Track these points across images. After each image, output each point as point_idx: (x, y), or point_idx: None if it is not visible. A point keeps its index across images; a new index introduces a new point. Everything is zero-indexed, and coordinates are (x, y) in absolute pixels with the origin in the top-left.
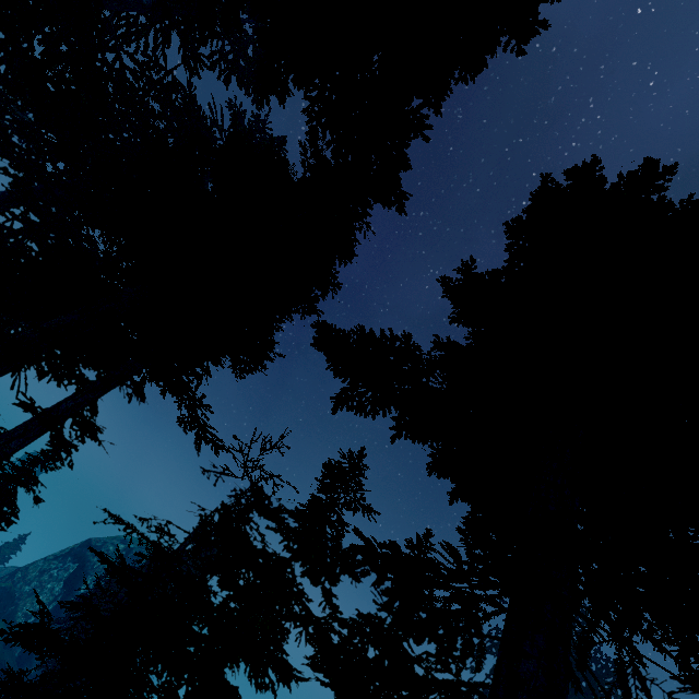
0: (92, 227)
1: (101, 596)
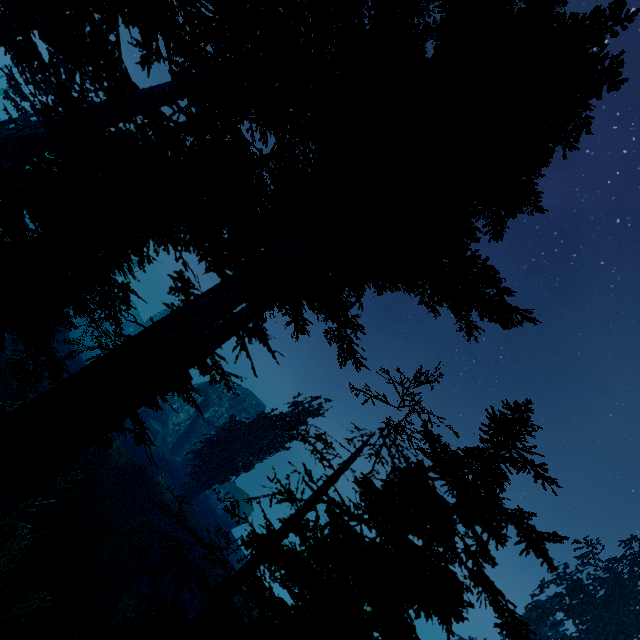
0: (251, 122)
1: (226, 431)
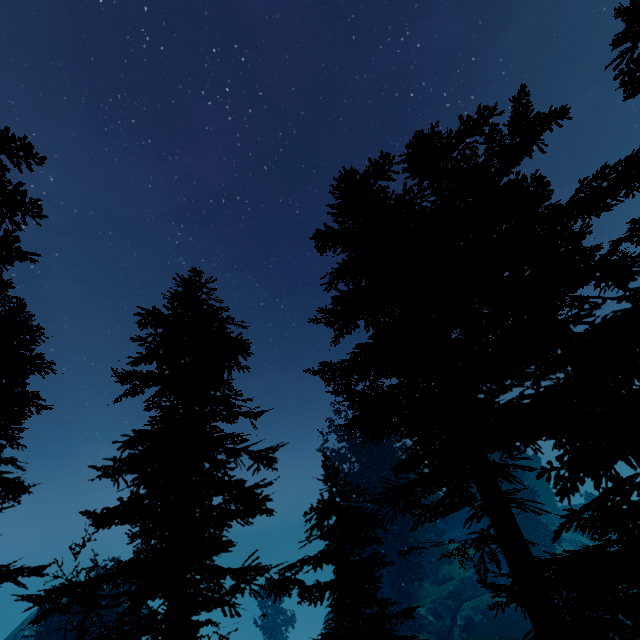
0: None
1: None
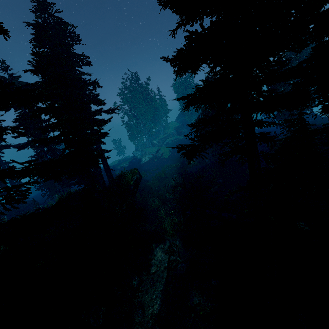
0: None
1: None
